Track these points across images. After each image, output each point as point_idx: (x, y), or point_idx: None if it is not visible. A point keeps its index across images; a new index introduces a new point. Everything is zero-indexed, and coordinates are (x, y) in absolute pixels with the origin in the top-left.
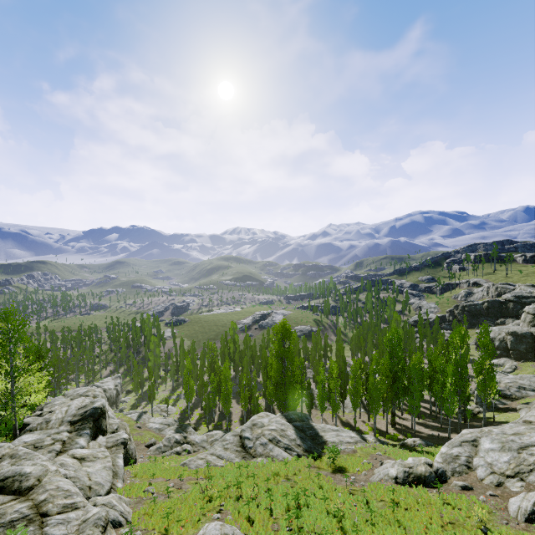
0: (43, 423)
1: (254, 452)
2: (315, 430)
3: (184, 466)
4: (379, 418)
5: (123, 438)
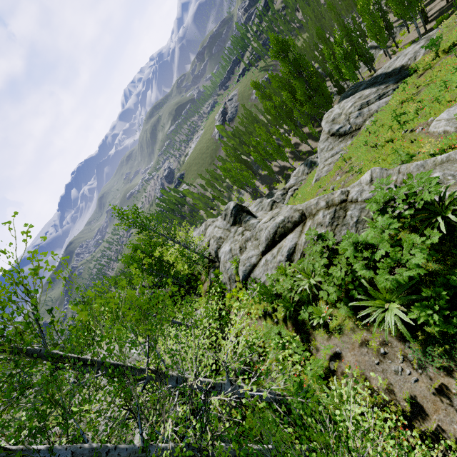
0: (218, 241)
1: (357, 126)
2: (382, 74)
3: (318, 181)
4: (404, 37)
5: (270, 201)
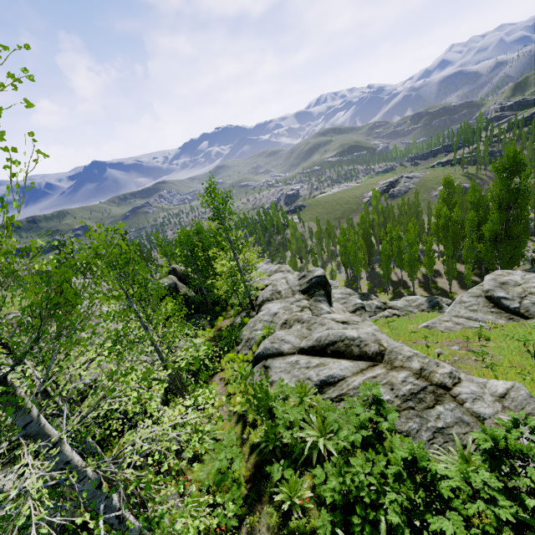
0: (274, 294)
1: (526, 313)
2: None
3: (429, 329)
4: None
5: (359, 303)
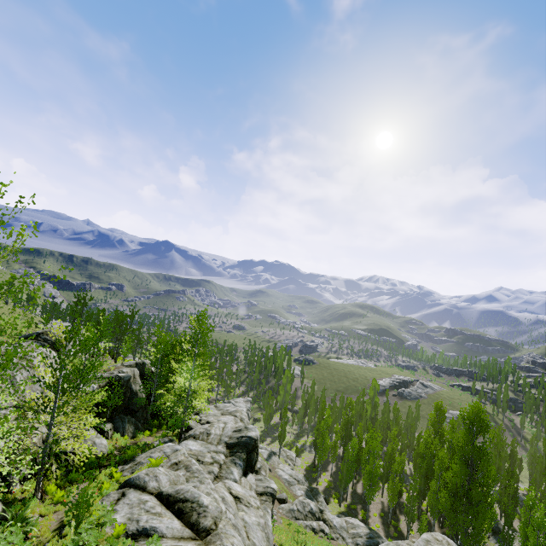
0: (204, 433)
1: None
2: None
3: None
4: None
5: (272, 488)
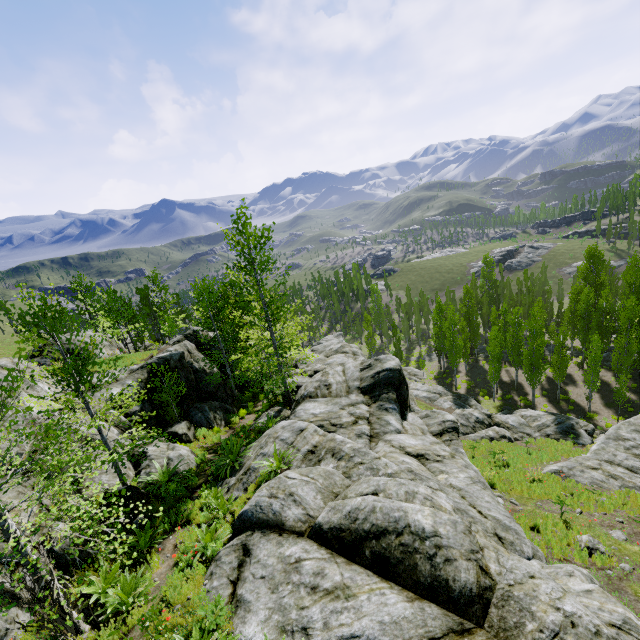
0: (321, 387)
1: None
2: None
3: (562, 477)
4: None
5: (450, 421)
